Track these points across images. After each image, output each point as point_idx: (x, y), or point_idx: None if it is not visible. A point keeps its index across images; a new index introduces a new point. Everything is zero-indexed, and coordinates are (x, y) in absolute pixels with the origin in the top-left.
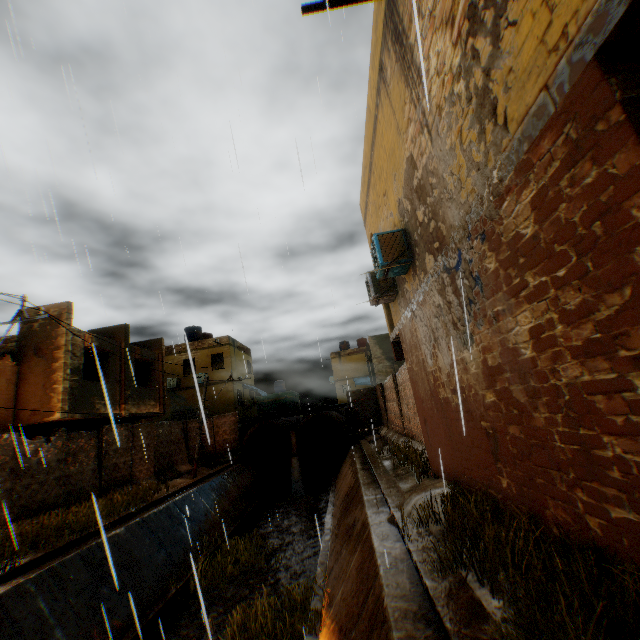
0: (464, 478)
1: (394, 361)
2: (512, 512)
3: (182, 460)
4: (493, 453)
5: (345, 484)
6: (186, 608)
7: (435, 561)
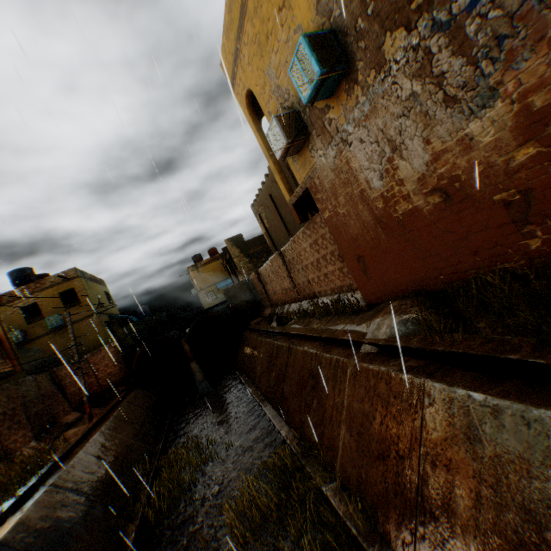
0: (438, 280)
1: (252, 256)
2: (546, 267)
3: (65, 411)
4: (515, 221)
5: (259, 361)
6: (158, 541)
7: (483, 344)
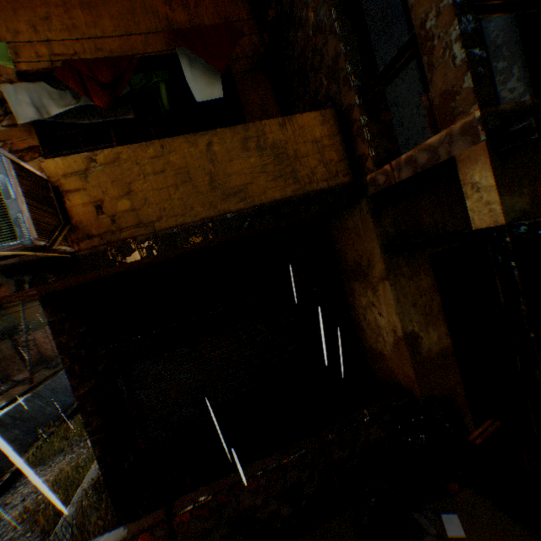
0: None
1: None
2: None
3: (20, 370)
4: None
5: None
6: (23, 481)
7: None
